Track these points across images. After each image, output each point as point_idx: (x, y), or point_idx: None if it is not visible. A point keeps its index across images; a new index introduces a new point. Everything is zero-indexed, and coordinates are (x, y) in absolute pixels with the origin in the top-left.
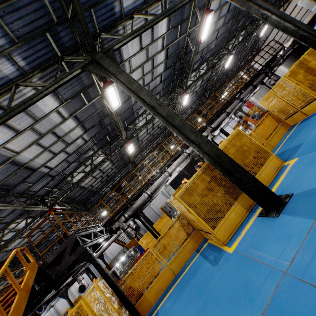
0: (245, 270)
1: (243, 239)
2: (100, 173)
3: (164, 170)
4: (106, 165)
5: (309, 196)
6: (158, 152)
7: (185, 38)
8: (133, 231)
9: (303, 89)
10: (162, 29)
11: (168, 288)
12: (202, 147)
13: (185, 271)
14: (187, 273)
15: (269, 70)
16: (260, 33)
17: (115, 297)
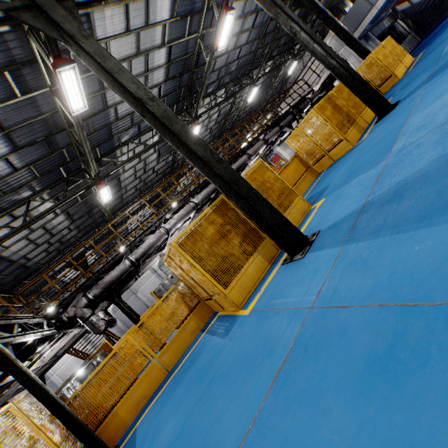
0: (264, 325)
1: (263, 294)
2: (47, 235)
3: (159, 226)
4: (59, 221)
5: (337, 226)
6: (152, 212)
7: (197, 40)
8: (101, 321)
9: (332, 127)
10: (163, 13)
11: (155, 392)
12: (212, 167)
13: (183, 360)
14: (186, 361)
15: (298, 112)
16: (289, 70)
17: (57, 425)
